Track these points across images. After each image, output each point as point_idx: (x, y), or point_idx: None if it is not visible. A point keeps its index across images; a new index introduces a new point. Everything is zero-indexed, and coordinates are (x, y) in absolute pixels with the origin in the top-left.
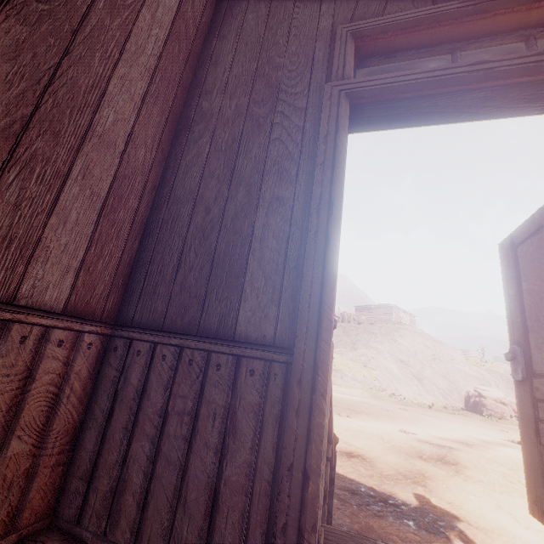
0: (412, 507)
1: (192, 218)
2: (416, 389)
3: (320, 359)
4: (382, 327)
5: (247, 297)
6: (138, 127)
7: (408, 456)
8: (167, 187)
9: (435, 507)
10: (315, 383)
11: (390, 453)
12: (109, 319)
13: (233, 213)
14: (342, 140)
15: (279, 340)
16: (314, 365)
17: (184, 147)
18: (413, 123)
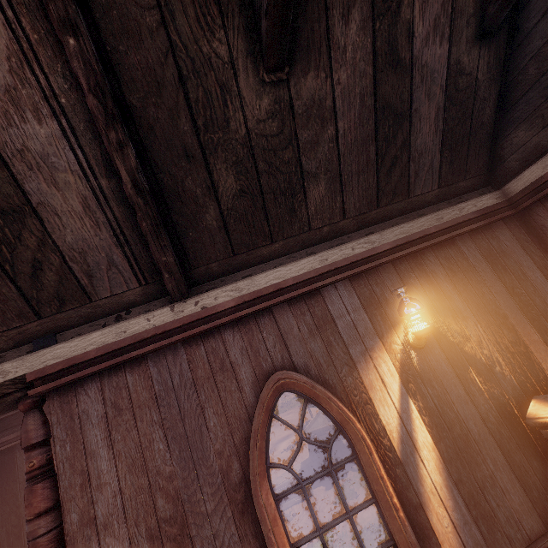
0: None
1: None
2: None
3: None
4: None
5: None
6: None
7: None
8: None
9: None
10: None
11: None
12: None
13: None
14: None
15: None
16: None
17: None
18: None
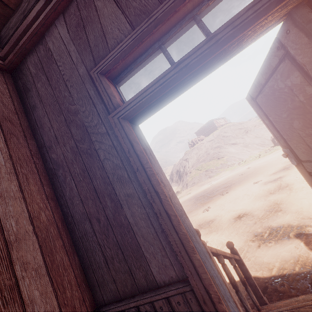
0: (282, 227)
1: (94, 229)
2: (248, 152)
3: (206, 285)
4: (214, 134)
5: (150, 260)
6: (30, 207)
7: (265, 196)
8: (69, 216)
9: (291, 220)
10: (212, 299)
11: (256, 201)
12: (92, 308)
13: (112, 216)
14: (138, 149)
15: (180, 276)
16: (206, 290)
17: (61, 188)
18: (166, 103)
